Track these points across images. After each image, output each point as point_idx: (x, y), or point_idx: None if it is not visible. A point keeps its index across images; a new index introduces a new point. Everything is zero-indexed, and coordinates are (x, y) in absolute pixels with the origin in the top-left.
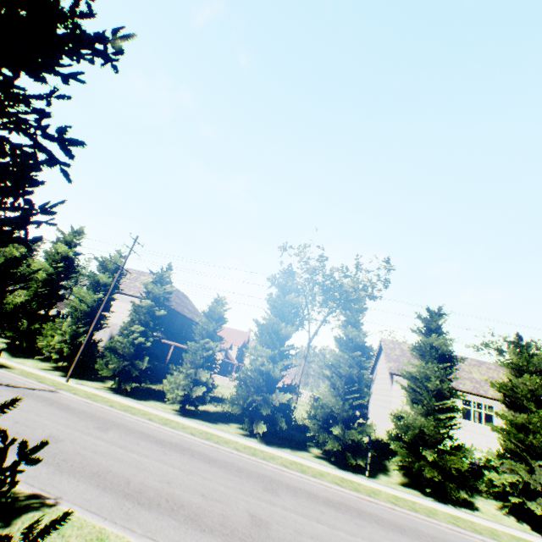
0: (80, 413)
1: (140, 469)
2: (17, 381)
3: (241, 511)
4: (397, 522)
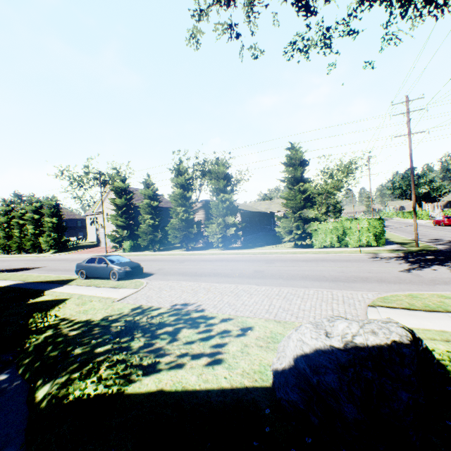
0: None
1: None
2: None
3: None
4: None
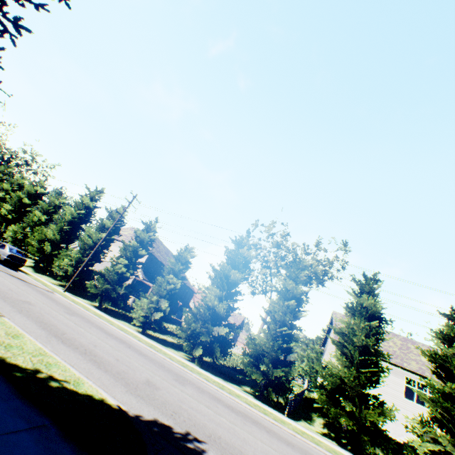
0: (60, 304)
1: (79, 334)
2: (29, 280)
3: (141, 376)
4: (289, 440)
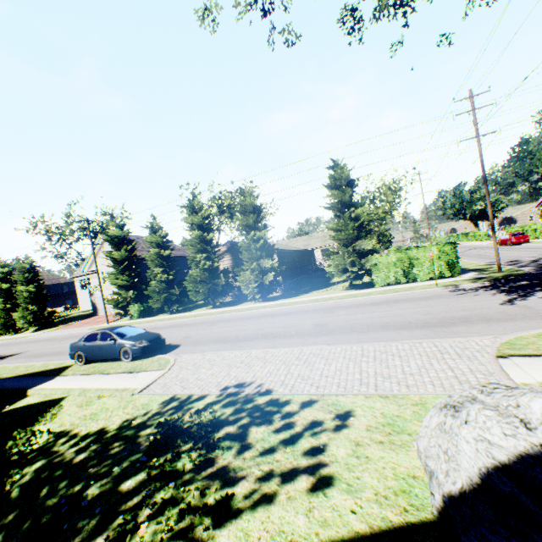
0: None
1: None
2: None
3: None
4: None
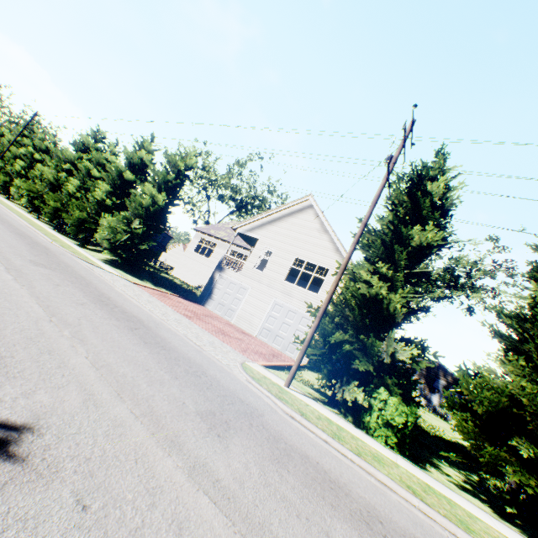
0: None
1: None
2: None
3: None
4: None
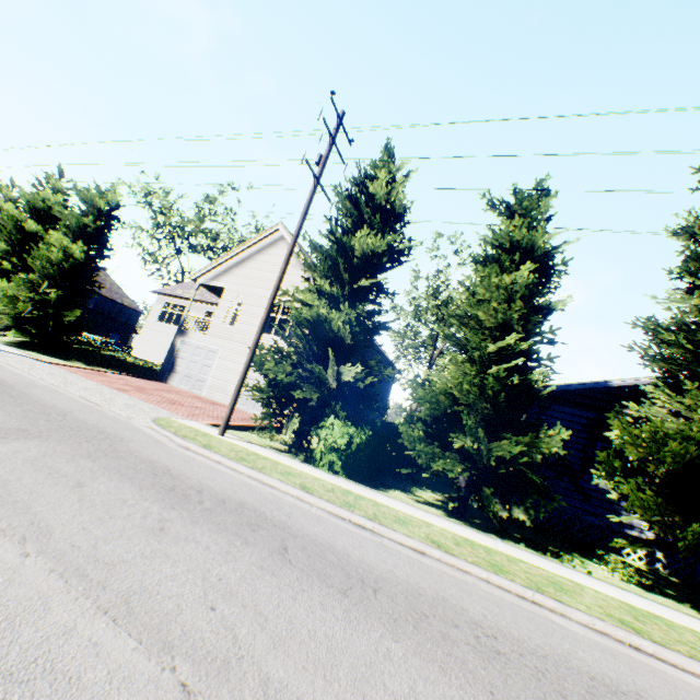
0: None
1: None
2: None
3: None
4: None
